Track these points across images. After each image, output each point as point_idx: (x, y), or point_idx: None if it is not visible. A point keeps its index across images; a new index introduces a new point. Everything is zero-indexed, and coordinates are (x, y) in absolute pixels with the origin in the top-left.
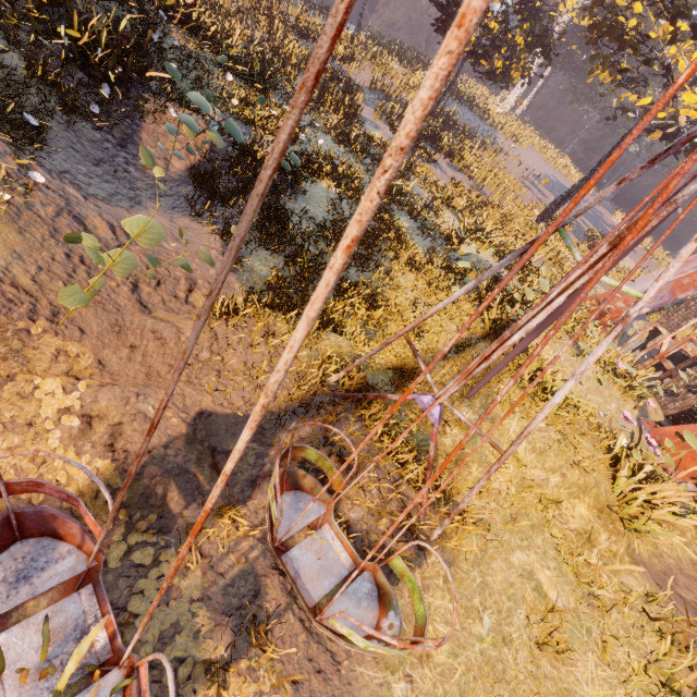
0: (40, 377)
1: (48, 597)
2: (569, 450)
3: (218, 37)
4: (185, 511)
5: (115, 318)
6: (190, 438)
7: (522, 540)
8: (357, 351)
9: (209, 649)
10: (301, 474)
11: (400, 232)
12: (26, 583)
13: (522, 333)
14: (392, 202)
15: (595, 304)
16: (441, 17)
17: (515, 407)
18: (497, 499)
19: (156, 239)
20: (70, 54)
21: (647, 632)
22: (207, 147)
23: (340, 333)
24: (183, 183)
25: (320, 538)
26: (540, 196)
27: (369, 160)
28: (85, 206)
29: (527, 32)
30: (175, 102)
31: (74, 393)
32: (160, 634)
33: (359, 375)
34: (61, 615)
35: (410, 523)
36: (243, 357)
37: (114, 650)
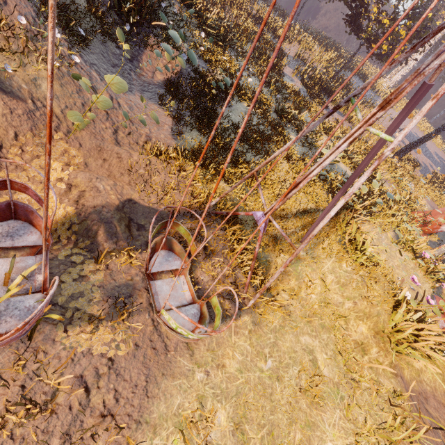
0: (53, 161)
1: (21, 253)
2: (363, 288)
3: (202, 12)
4: (105, 243)
5: (100, 143)
6: (119, 208)
7: (312, 331)
8: (235, 195)
9: (94, 309)
10: (174, 242)
11: (287, 140)
12: (11, 239)
13: (319, 169)
14: (288, 123)
15: (421, 216)
16: (350, 14)
17: (333, 254)
18: (302, 303)
19: (121, 89)
20: (112, 4)
21: (386, 413)
22: (178, 70)
23: (229, 185)
24: (159, 87)
25: (177, 281)
26: (401, 143)
27: (279, 96)
28: (100, 83)
29: (410, 27)
30: (166, 42)
31: (66, 171)
32: (72, 294)
33: (232, 207)
34: (24, 263)
35: (223, 271)
36: (163, 179)
37: (44, 287)
